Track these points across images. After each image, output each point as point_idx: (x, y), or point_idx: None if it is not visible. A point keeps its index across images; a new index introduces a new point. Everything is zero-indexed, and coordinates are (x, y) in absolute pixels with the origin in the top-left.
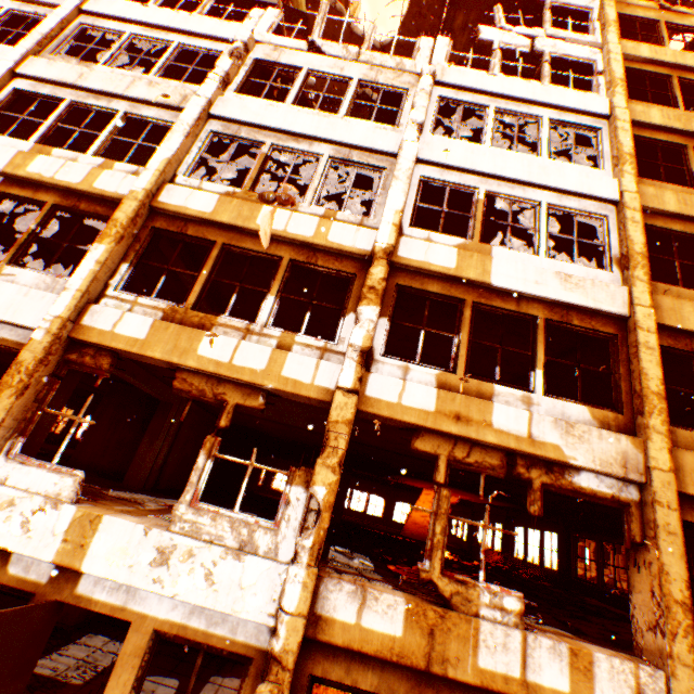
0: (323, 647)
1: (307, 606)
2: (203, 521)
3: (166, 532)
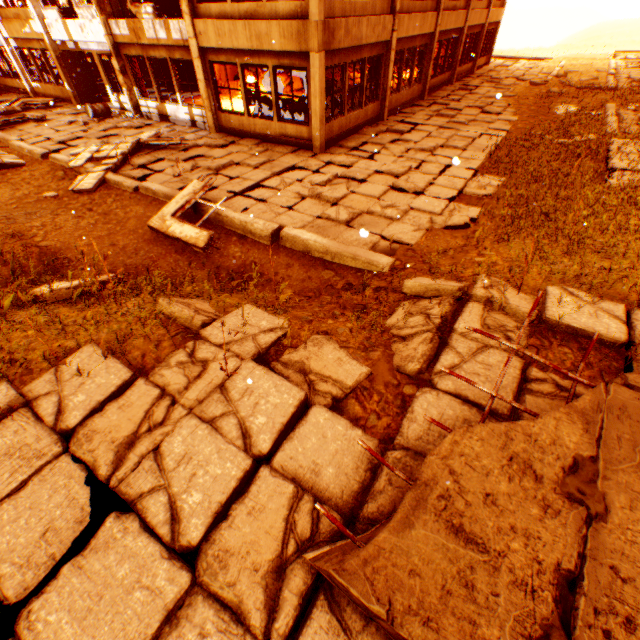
0: (123, 47)
1: (107, 33)
2: (82, 13)
3: (78, 21)
